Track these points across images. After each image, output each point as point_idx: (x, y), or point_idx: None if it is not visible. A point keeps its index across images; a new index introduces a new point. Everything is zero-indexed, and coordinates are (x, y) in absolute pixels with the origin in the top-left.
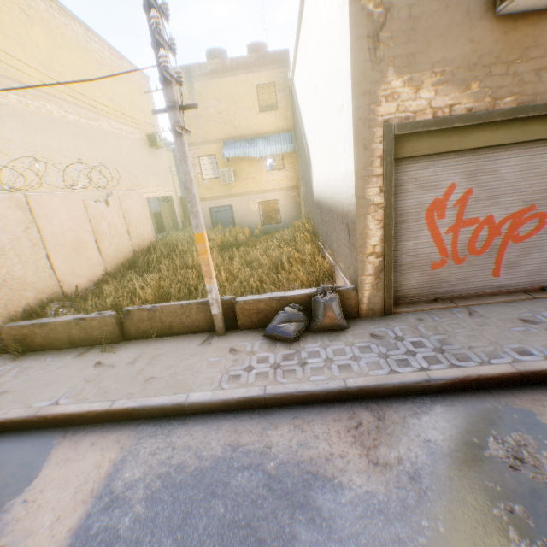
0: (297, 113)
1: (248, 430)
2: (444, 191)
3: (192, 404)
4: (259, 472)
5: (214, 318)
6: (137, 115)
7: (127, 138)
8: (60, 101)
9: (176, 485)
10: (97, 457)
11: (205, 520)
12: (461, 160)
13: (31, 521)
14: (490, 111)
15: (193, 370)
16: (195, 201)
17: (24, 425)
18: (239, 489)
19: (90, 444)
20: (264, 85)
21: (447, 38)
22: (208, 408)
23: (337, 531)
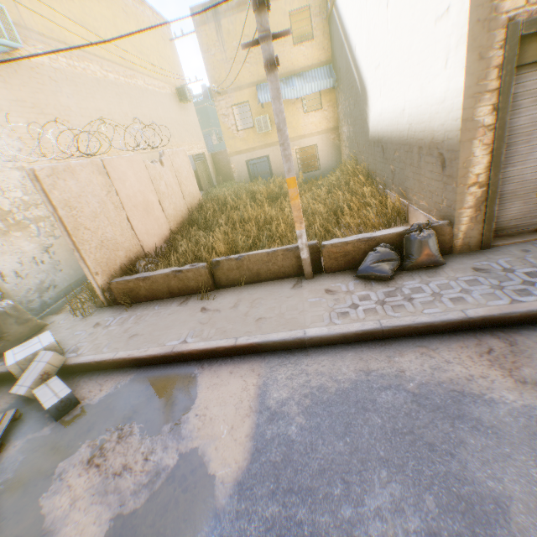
0: (340, 39)
1: (373, 358)
2: None
3: (312, 338)
4: (401, 391)
5: (303, 263)
6: (164, 68)
7: (160, 95)
8: (99, 60)
9: (325, 402)
10: (240, 383)
11: (367, 429)
12: None
13: (210, 430)
14: None
15: (298, 310)
16: (288, 143)
17: (163, 360)
18: (388, 405)
19: (228, 373)
20: (297, 11)
21: None
22: (326, 341)
23: (504, 437)
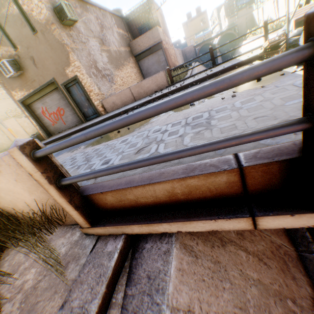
0: None
1: None
2: (42, 109)
3: None
4: None
5: None
6: None
7: None
8: None
9: None
10: None
11: None
12: (40, 101)
13: None
14: (31, 93)
15: None
16: (3, 123)
17: None
18: None
19: None
20: None
21: (15, 82)
22: None
23: None
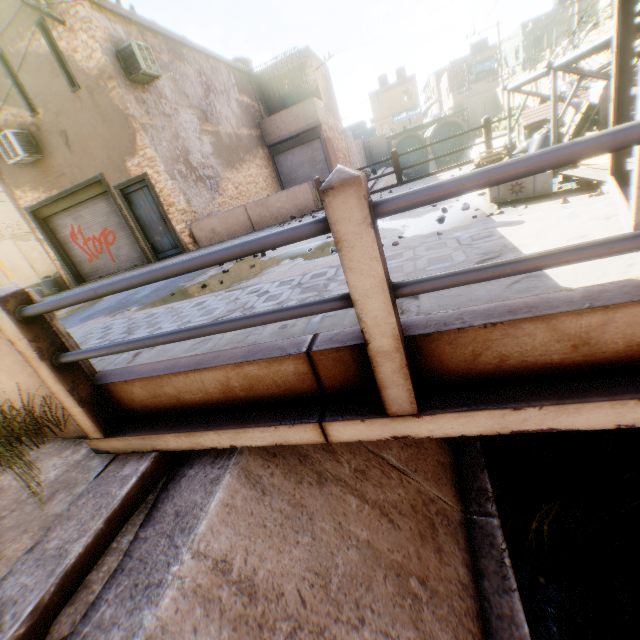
0: None
1: None
2: (72, 228)
3: None
4: None
5: None
6: None
7: None
8: None
9: None
10: None
11: None
12: (69, 214)
13: None
14: (53, 197)
15: None
16: None
17: None
18: None
19: None
20: None
21: (24, 174)
22: None
23: None
